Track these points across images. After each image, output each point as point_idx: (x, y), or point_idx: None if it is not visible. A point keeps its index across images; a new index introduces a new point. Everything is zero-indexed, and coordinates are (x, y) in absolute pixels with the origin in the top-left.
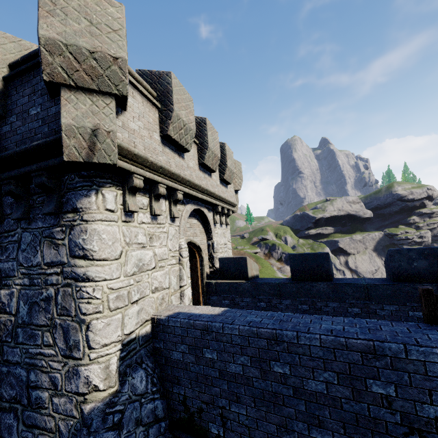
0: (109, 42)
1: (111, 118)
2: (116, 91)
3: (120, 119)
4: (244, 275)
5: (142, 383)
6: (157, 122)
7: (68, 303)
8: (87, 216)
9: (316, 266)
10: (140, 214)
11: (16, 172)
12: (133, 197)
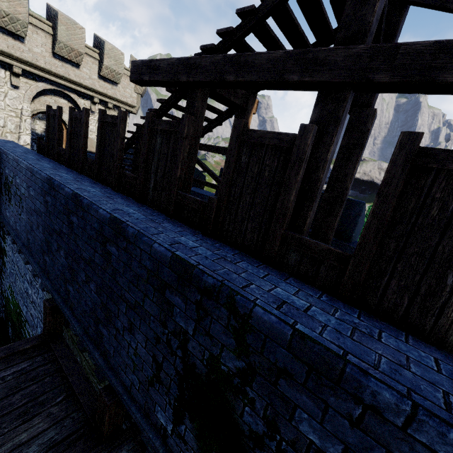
0: None
1: None
2: None
3: None
4: None
5: None
6: None
7: None
8: None
9: None
10: None
11: None
12: None
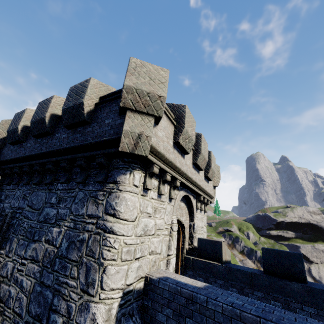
0: (158, 88)
1: (150, 128)
2: (156, 114)
3: (154, 129)
4: (219, 258)
5: None
6: (172, 133)
7: (95, 247)
8: (122, 187)
9: (289, 264)
10: (152, 192)
11: (87, 154)
12: (150, 179)
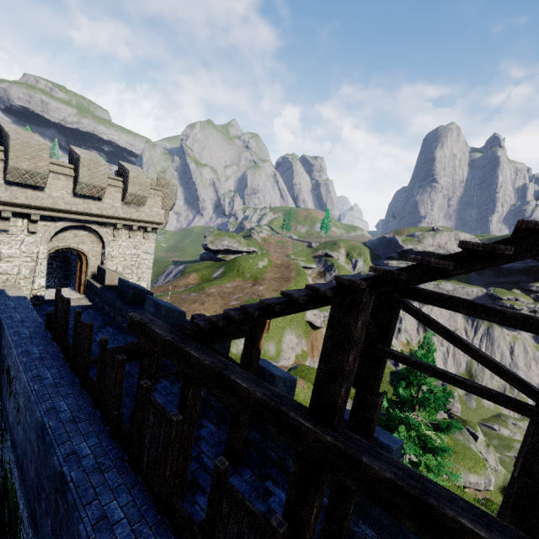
0: None
1: None
2: None
3: None
4: (103, 282)
5: None
6: (1, 170)
7: None
8: None
9: (125, 291)
10: None
11: None
12: None
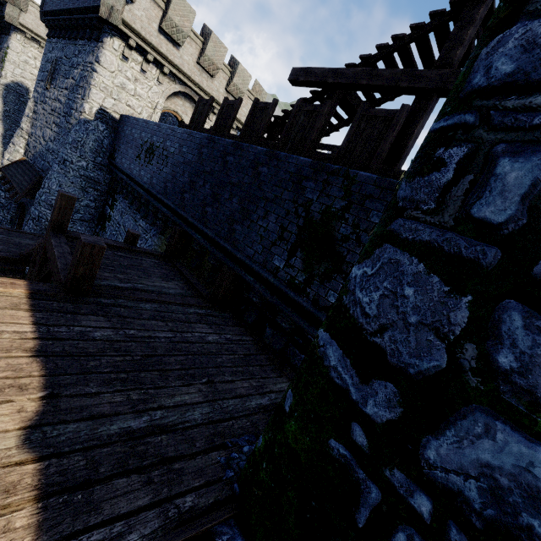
0: None
1: (121, 4)
2: None
3: (129, 7)
4: None
5: (102, 127)
6: (159, 17)
7: (89, 79)
8: (105, 46)
9: None
10: (133, 63)
11: (90, 16)
12: (129, 51)
